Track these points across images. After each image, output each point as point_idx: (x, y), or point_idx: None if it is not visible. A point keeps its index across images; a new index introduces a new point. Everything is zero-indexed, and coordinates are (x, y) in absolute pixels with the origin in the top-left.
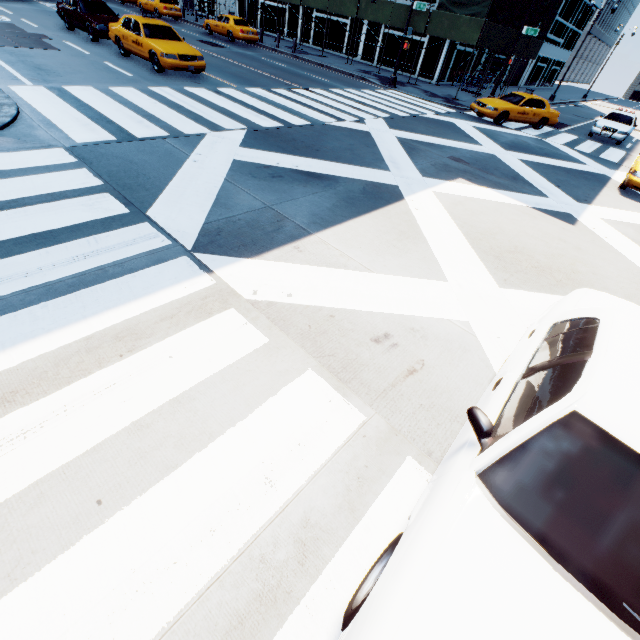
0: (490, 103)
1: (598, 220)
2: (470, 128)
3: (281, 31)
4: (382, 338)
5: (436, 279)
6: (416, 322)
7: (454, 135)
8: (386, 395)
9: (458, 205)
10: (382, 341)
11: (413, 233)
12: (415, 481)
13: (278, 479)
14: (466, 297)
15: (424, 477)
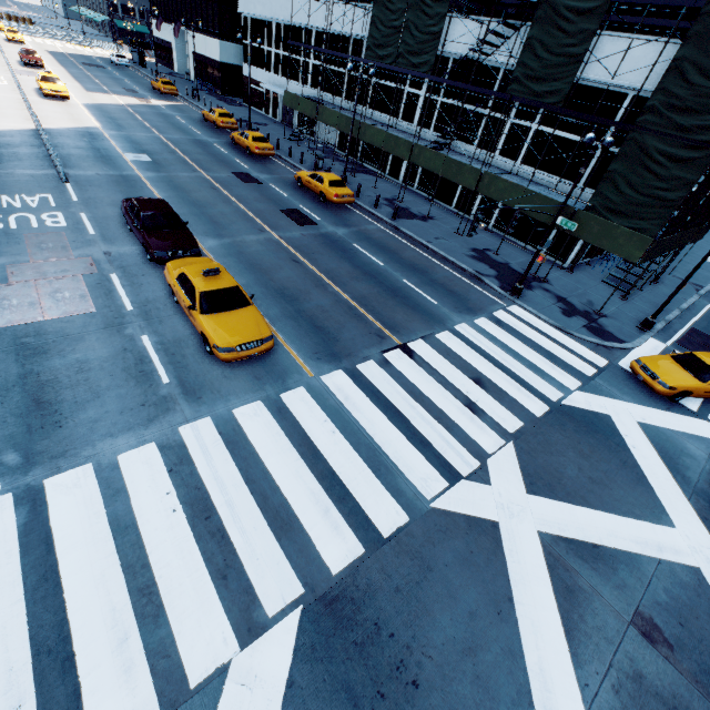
0: (663, 375)
1: None
2: (639, 437)
3: (382, 167)
4: None
5: None
6: None
7: (622, 481)
8: None
9: None
10: None
11: None
12: None
13: None
14: None
15: None
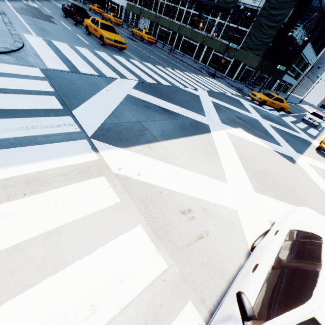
0: (258, 95)
1: (306, 164)
2: (247, 104)
3: (166, 41)
4: (186, 211)
5: (222, 180)
6: (207, 205)
7: (239, 106)
8: (183, 251)
9: (237, 141)
10: (186, 213)
11: (213, 152)
12: (191, 322)
13: (99, 307)
14: (236, 194)
15: (197, 320)
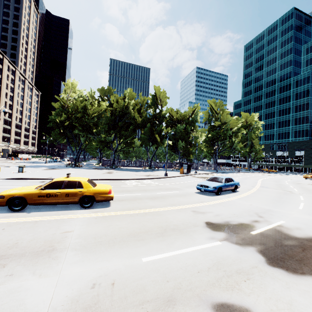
0: None
1: None
2: None
3: None
4: None
5: None
6: None
7: None
8: None
9: None
10: None
11: None
12: None
13: None
14: None
15: None
